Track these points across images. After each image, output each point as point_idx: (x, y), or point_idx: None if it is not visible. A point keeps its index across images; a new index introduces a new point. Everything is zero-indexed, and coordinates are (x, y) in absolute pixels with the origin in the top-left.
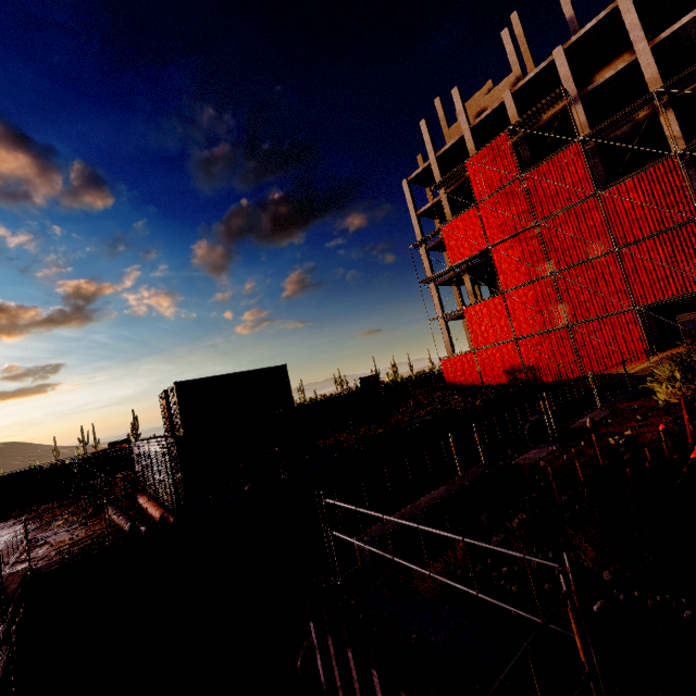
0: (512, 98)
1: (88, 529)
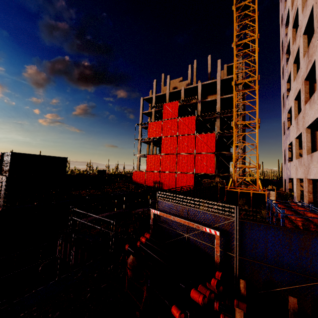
0: (184, 90)
1: None
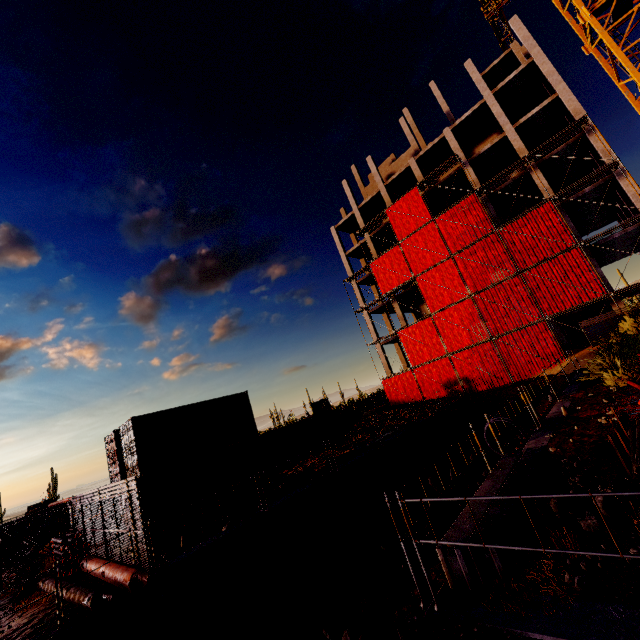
0: (416, 163)
1: (20, 615)
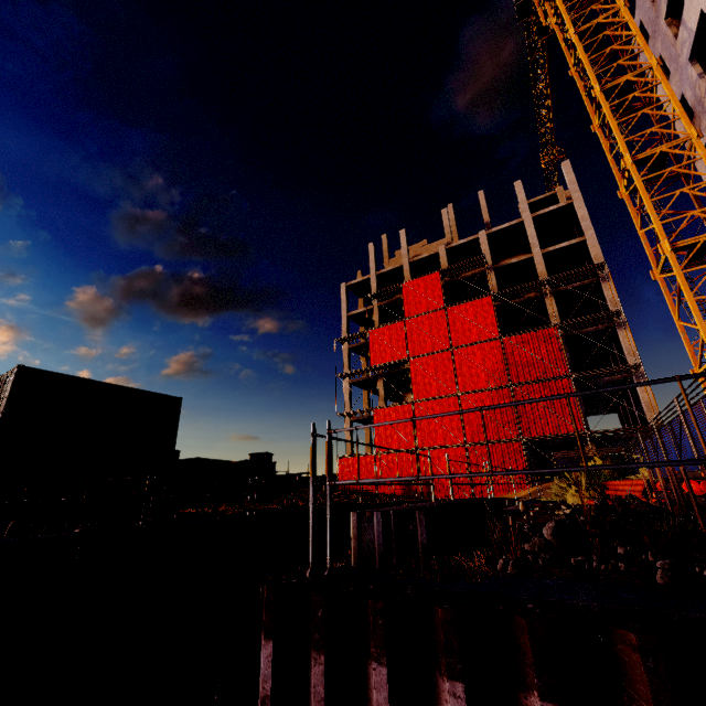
0: (446, 252)
1: None
